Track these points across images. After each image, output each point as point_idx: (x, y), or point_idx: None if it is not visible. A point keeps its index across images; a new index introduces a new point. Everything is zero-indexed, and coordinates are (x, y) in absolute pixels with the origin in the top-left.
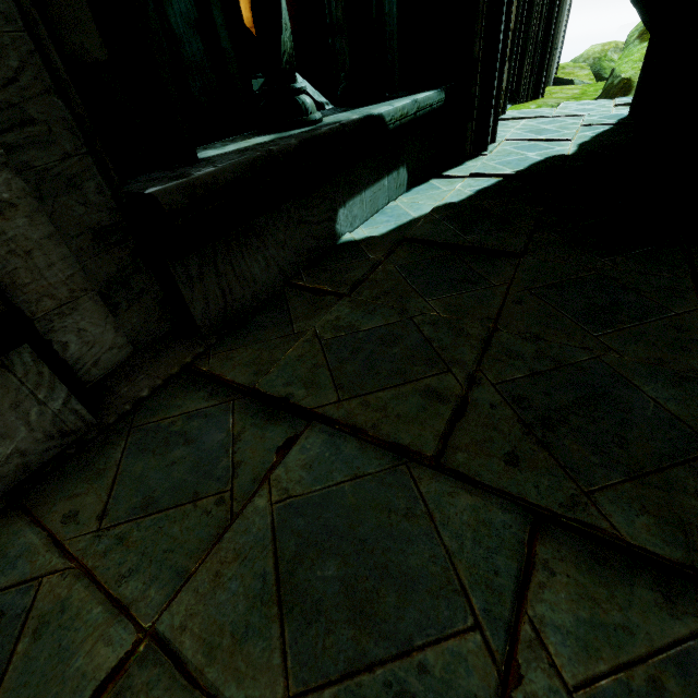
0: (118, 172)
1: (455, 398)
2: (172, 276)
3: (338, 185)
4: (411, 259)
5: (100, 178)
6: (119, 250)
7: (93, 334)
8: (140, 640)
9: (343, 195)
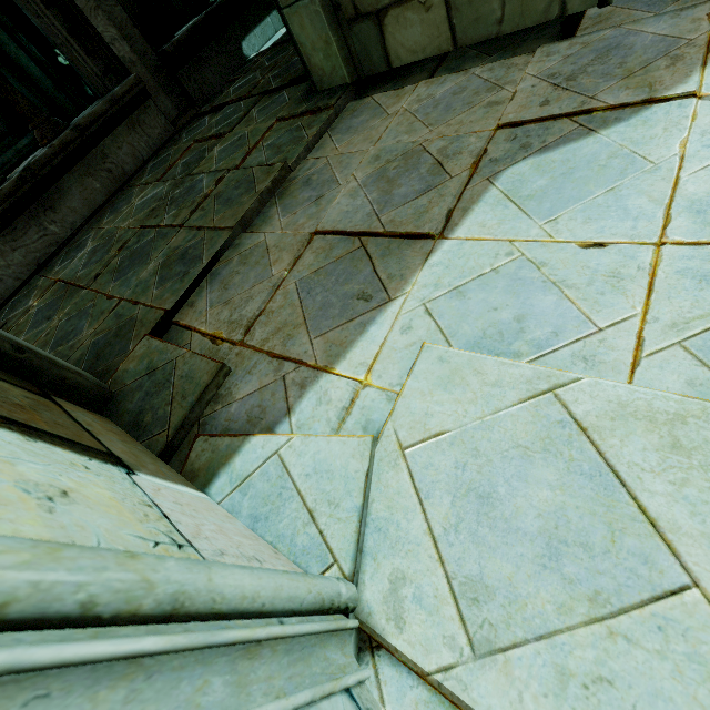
0: (154, 48)
1: (257, 83)
2: (180, 81)
3: (237, 30)
4: (271, 54)
5: (151, 50)
6: (163, 74)
7: (166, 104)
8: (192, 144)
9: (241, 35)
